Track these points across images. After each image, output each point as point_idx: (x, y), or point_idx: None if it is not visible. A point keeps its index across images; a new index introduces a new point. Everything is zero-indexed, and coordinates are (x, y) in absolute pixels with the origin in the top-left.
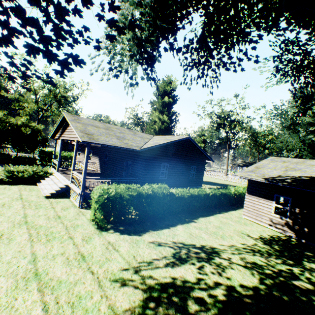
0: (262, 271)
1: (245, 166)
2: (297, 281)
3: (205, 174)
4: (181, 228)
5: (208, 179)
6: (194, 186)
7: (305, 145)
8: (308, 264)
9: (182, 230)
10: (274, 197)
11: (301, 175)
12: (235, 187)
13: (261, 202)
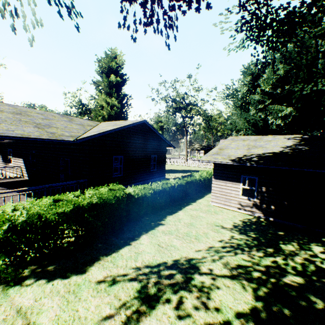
0: (251, 278)
1: (203, 150)
2: (287, 278)
3: (166, 163)
4: (146, 239)
5: (170, 167)
6: (157, 178)
7: (250, 125)
8: (285, 247)
9: (148, 242)
10: (241, 178)
11: (264, 152)
12: (199, 173)
13: (229, 186)
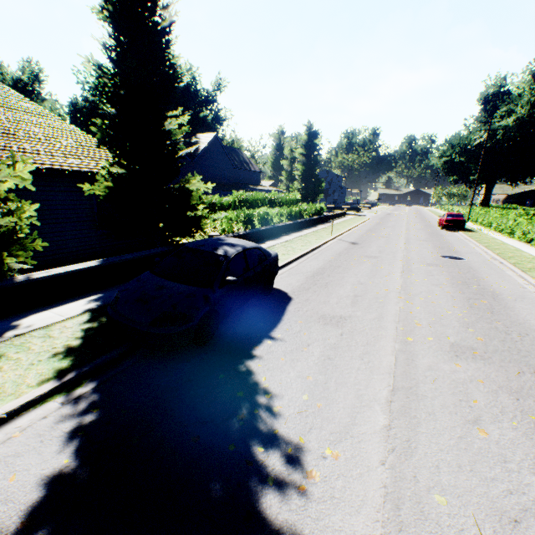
0: None
1: None
2: None
3: None
4: None
5: None
6: None
7: None
8: None
9: None
10: None
11: None
12: None
13: None
